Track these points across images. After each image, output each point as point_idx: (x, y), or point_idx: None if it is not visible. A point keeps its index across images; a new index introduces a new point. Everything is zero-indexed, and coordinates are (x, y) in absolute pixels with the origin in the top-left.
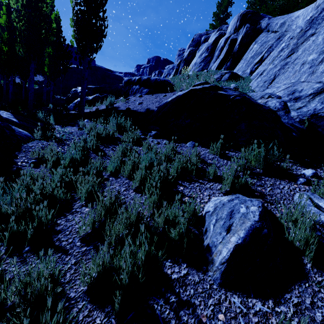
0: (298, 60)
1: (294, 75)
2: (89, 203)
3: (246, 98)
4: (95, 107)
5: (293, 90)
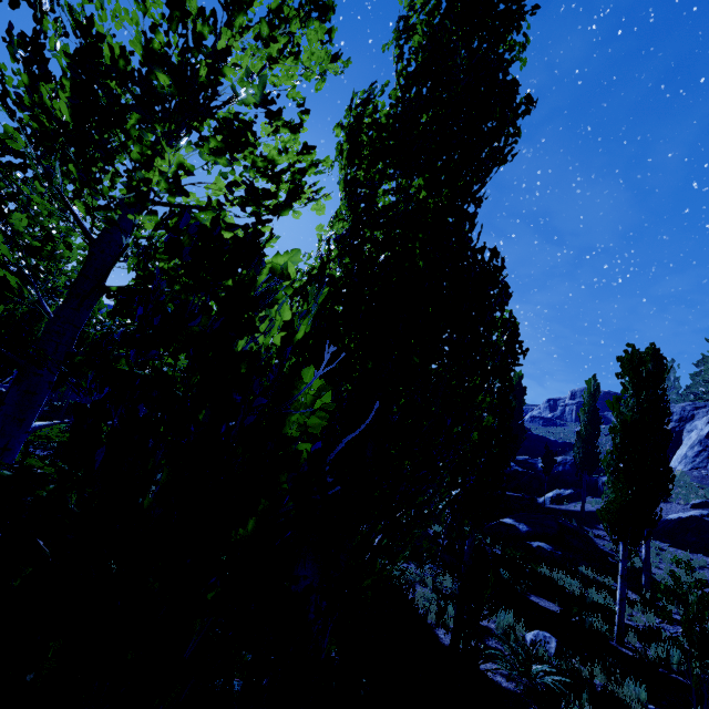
0: None
1: None
2: (657, 568)
3: None
4: (575, 504)
5: None
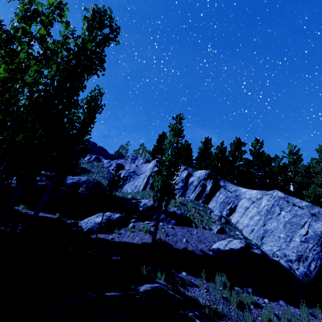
0: (274, 233)
1: (276, 241)
2: None
3: (281, 264)
4: (125, 231)
5: (284, 253)
